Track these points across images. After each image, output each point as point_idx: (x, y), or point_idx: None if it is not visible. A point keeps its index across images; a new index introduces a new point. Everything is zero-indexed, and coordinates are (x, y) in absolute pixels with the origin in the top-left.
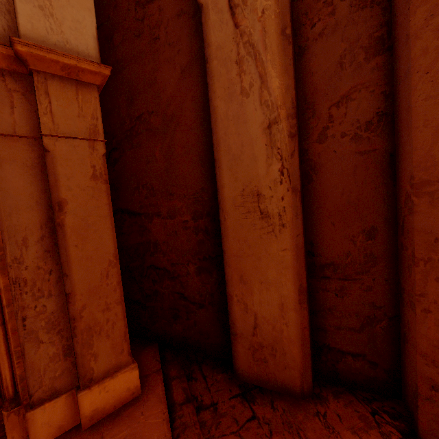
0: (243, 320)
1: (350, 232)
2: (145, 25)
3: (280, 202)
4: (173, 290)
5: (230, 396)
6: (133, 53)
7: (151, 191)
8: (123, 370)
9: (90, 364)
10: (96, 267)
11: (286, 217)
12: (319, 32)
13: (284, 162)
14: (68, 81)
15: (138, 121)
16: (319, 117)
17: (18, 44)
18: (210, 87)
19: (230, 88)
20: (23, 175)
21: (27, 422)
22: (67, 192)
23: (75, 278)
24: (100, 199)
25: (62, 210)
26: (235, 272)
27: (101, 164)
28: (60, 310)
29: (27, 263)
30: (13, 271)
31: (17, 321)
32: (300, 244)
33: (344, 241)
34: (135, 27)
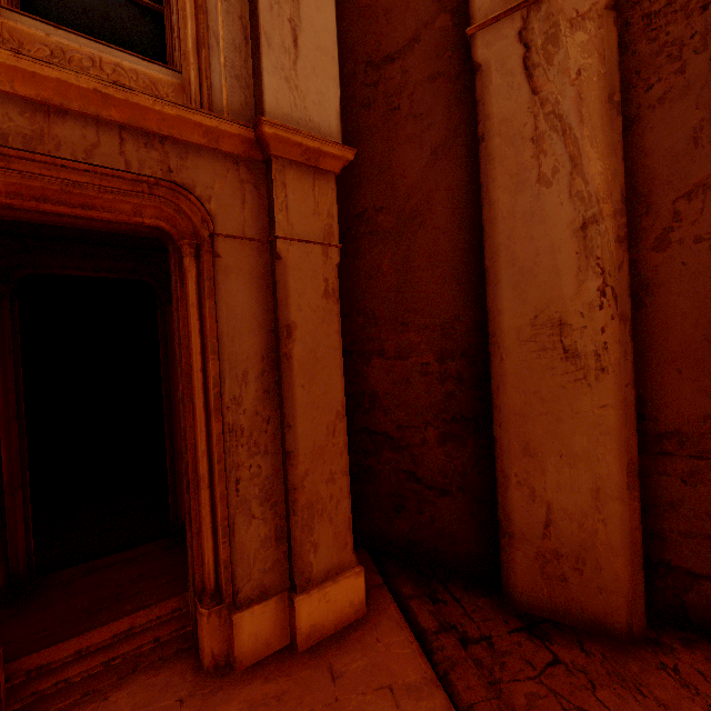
0: (527, 513)
1: (710, 385)
2: (378, 92)
3: (599, 335)
4: (398, 467)
5: (509, 630)
6: (357, 129)
7: (372, 318)
8: (347, 574)
9: (309, 557)
10: (322, 418)
11: (608, 357)
12: (659, 97)
13: (607, 277)
14: (305, 168)
15: (357, 220)
16: (658, 214)
17: (266, 126)
18: (486, 174)
19: (519, 174)
20: (249, 289)
21: (233, 627)
22: (297, 313)
23: (299, 430)
24: (331, 325)
25: (291, 337)
26: (516, 439)
27: (334, 277)
28: (276, 475)
29: (246, 405)
30: (230, 415)
31: (229, 483)
32: (630, 399)
33: (699, 397)
34: (363, 94)
